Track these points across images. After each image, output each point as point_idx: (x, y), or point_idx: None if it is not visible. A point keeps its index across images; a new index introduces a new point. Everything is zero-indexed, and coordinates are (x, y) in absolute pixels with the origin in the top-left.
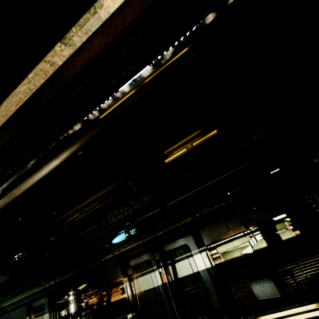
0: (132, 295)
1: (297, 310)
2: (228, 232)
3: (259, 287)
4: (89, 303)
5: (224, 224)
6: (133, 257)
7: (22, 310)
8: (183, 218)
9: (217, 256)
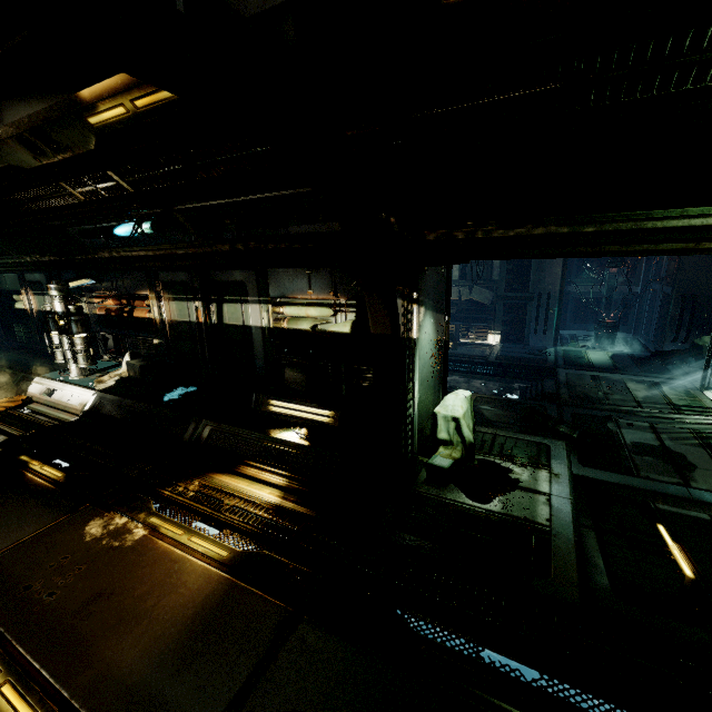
0: (162, 319)
1: (310, 410)
2: (309, 291)
3: (292, 374)
4: (107, 306)
5: (308, 276)
6: (164, 269)
7: (12, 278)
8: (216, 242)
9: (284, 318)
